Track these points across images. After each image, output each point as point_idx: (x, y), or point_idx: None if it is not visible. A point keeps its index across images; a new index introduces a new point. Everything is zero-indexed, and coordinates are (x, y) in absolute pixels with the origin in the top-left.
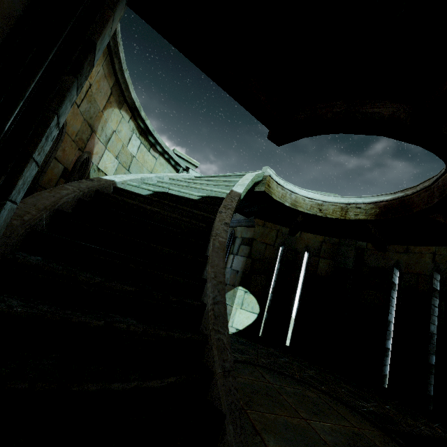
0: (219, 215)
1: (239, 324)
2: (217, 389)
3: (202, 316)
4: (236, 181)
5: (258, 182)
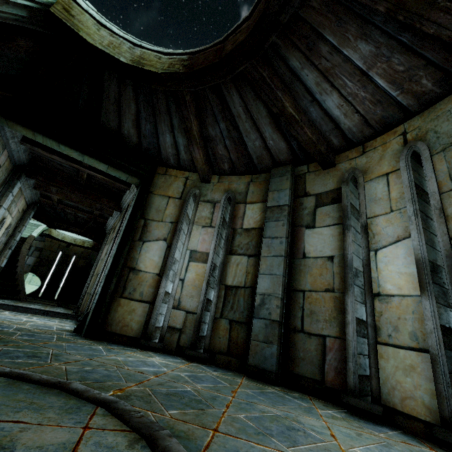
0: (24, 246)
1: (26, 291)
2: (20, 287)
3: (16, 274)
4: (35, 228)
5: (46, 229)
